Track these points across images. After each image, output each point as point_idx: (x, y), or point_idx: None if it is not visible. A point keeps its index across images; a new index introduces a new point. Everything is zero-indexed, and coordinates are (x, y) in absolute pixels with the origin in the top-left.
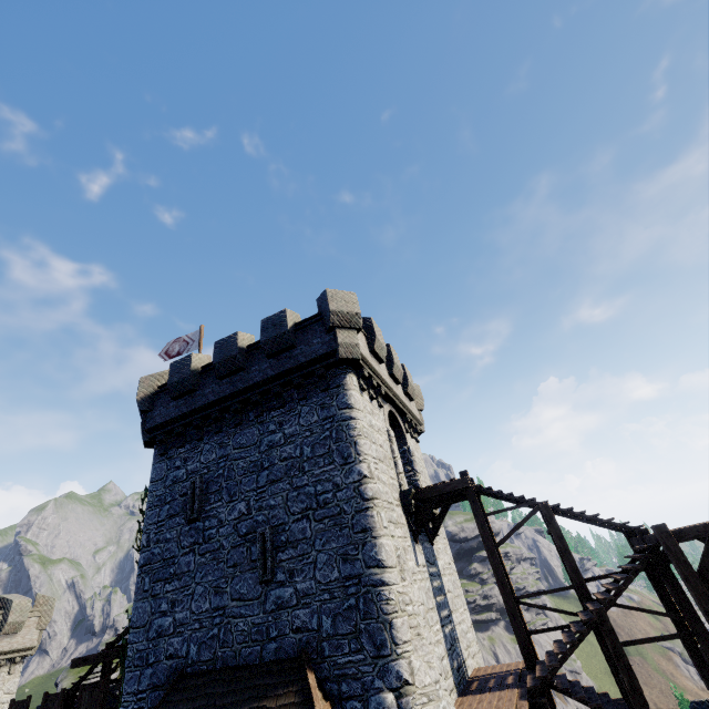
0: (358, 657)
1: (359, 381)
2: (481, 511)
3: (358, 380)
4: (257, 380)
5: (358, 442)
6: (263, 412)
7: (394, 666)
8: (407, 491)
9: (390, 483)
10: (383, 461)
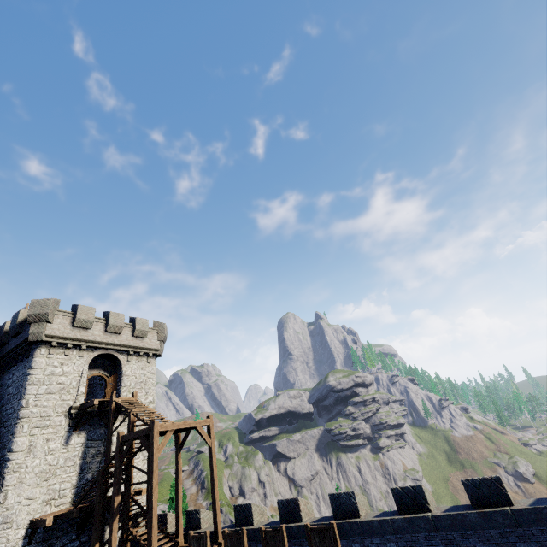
0: None
1: (49, 350)
2: (111, 415)
3: (49, 349)
4: (8, 350)
5: (27, 388)
6: (11, 367)
7: None
8: (71, 406)
9: (58, 404)
10: (57, 392)
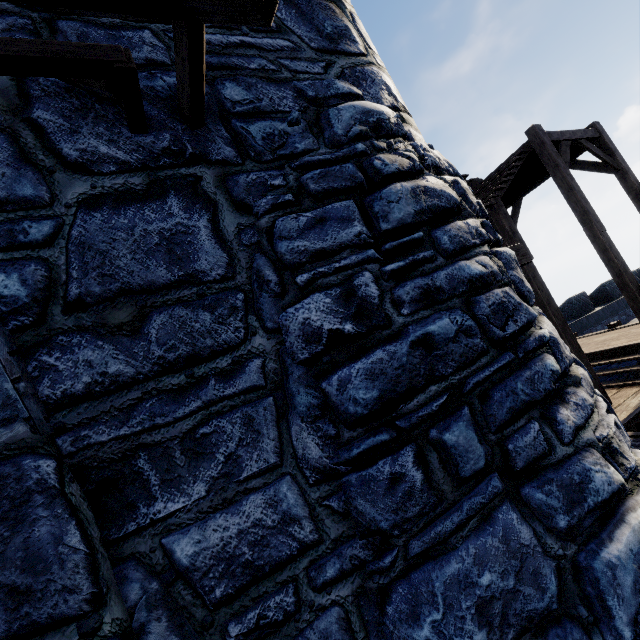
0: (273, 41)
1: None
2: None
3: None
4: None
5: None
6: None
7: (379, 73)
8: None
9: None
10: None
